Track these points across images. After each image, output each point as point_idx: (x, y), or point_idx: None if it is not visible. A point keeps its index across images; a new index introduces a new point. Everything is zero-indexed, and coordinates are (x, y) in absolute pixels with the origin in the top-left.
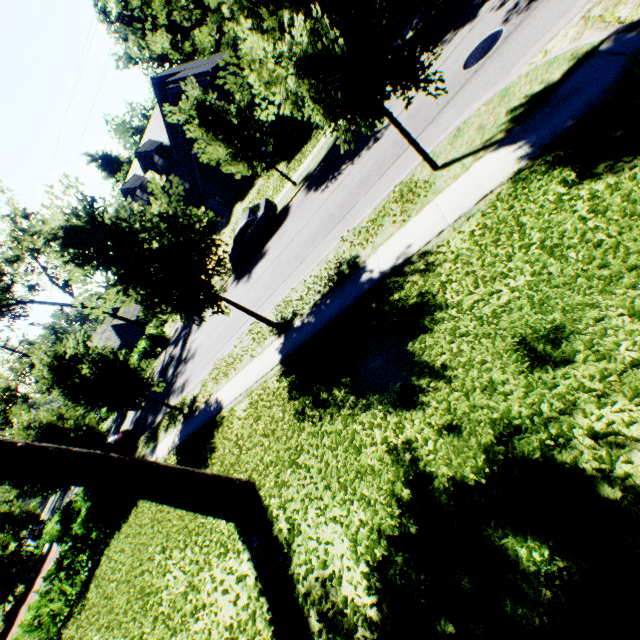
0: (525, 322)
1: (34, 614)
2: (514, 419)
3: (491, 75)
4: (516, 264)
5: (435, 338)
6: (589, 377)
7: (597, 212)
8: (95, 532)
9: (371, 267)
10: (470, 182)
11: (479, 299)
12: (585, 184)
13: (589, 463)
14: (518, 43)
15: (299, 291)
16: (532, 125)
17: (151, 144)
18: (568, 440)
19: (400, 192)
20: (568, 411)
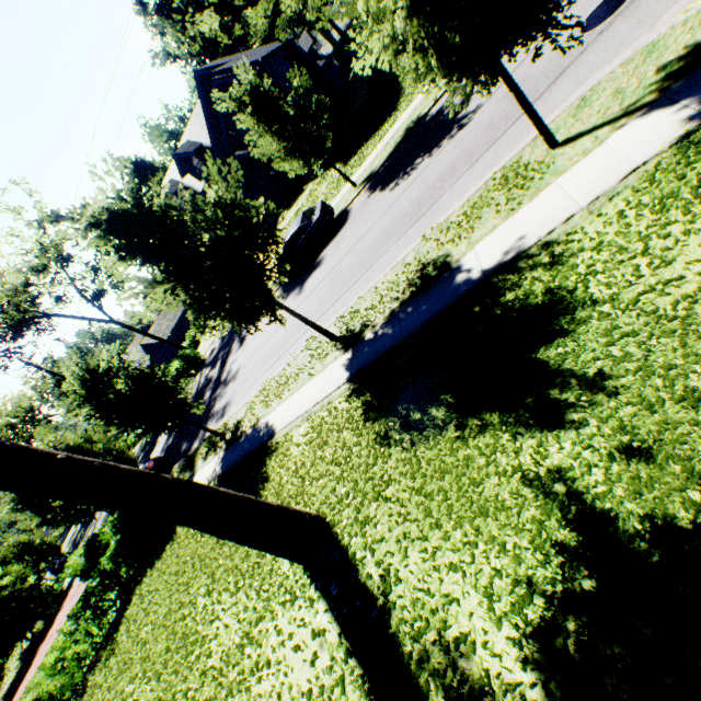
0: None
1: (58, 656)
2: None
3: (625, 33)
4: None
5: (581, 341)
6: None
7: None
8: (124, 568)
9: (468, 266)
10: (609, 156)
11: (647, 290)
12: None
13: None
14: None
15: (368, 300)
16: None
17: (190, 145)
18: None
19: (503, 178)
20: None
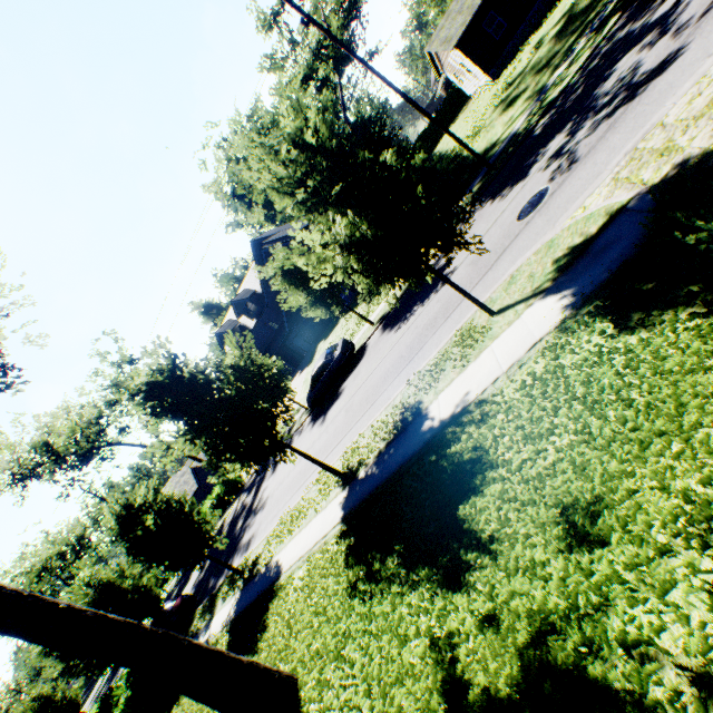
0: (567, 489)
1: None
2: (552, 613)
3: (540, 227)
4: (561, 419)
5: (484, 502)
6: (622, 563)
7: (630, 368)
8: None
9: (432, 414)
10: (522, 328)
11: (526, 458)
12: (621, 336)
13: (623, 681)
14: (561, 199)
15: (366, 437)
16: (574, 275)
17: (246, 293)
18: (602, 647)
19: (460, 336)
20: (601, 607)
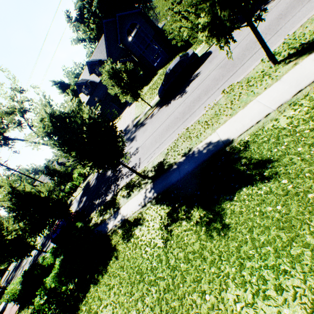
0: None
1: None
2: None
3: None
4: None
5: None
6: None
7: None
8: (64, 287)
9: None
10: None
11: None
12: None
13: None
14: None
15: (310, 25)
16: None
17: (95, 60)
18: None
19: None
20: None
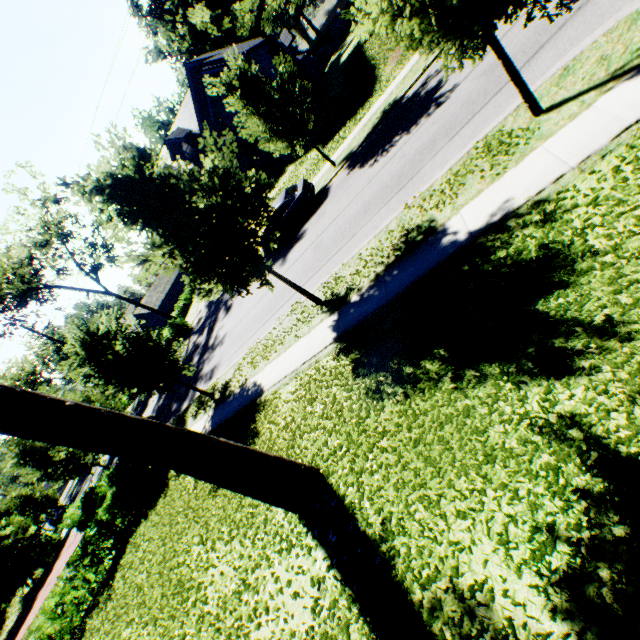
0: None
1: (57, 601)
2: None
3: (605, 6)
4: None
5: (584, 291)
6: None
7: None
8: (119, 519)
9: (454, 229)
10: (598, 117)
11: None
12: None
13: None
14: None
15: (353, 266)
16: None
17: (180, 132)
18: None
19: (486, 146)
20: None
